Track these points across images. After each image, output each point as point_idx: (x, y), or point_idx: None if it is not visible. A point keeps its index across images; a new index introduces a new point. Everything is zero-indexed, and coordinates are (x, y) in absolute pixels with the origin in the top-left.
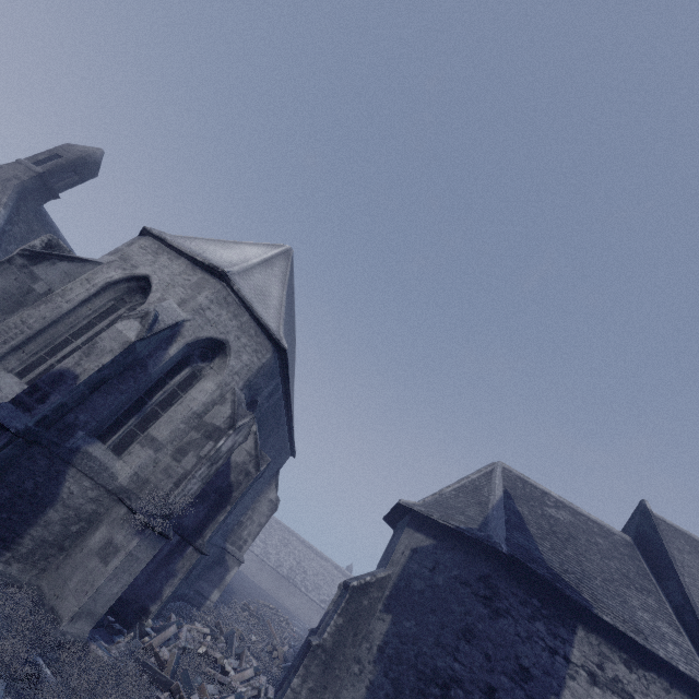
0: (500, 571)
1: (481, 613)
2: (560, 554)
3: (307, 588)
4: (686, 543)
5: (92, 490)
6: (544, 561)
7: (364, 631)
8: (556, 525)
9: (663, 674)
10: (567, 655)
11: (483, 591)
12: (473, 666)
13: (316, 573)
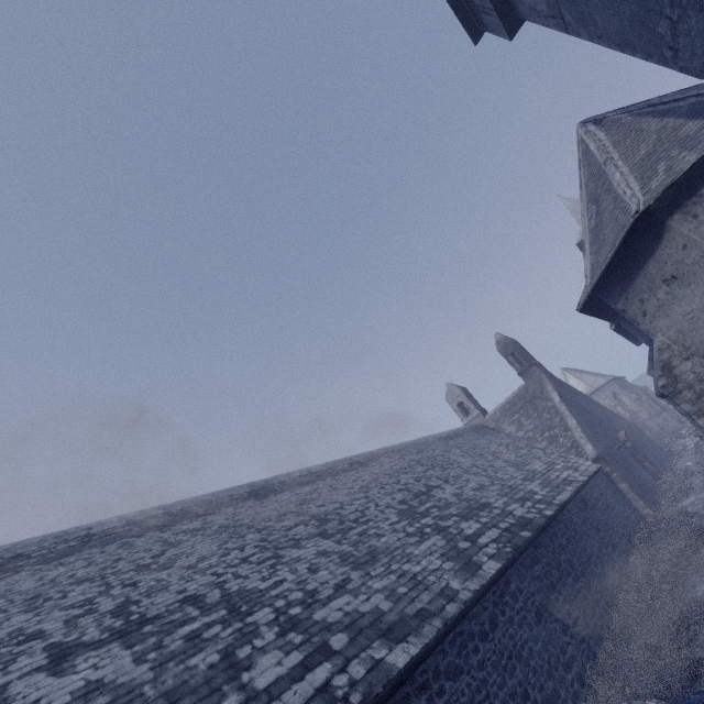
0: None
1: None
2: None
3: None
4: None
5: (649, 422)
6: None
7: None
8: None
9: None
10: None
11: None
12: None
13: None
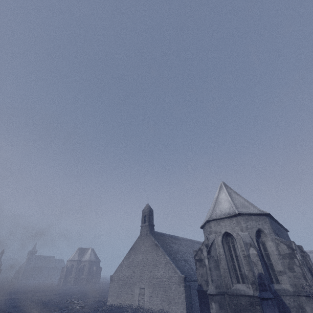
0: None
1: None
2: None
3: None
4: None
5: (290, 298)
6: None
7: None
8: None
9: None
10: None
11: None
12: None
13: None
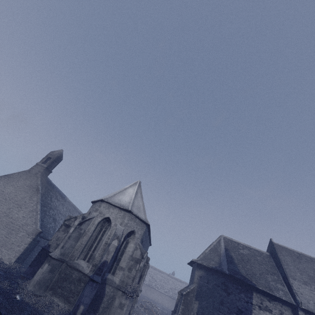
0: (227, 279)
1: (224, 295)
2: (245, 268)
3: (158, 287)
4: (286, 252)
5: (111, 289)
6: (240, 273)
7: (190, 308)
8: (243, 257)
9: (279, 301)
10: (251, 302)
11: (223, 287)
12: (225, 312)
13: (160, 280)
